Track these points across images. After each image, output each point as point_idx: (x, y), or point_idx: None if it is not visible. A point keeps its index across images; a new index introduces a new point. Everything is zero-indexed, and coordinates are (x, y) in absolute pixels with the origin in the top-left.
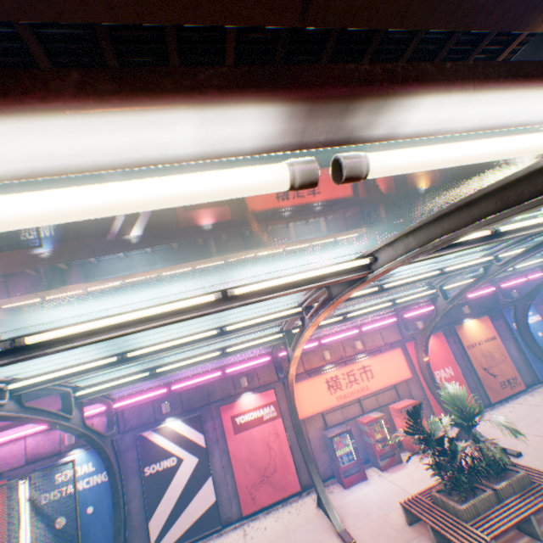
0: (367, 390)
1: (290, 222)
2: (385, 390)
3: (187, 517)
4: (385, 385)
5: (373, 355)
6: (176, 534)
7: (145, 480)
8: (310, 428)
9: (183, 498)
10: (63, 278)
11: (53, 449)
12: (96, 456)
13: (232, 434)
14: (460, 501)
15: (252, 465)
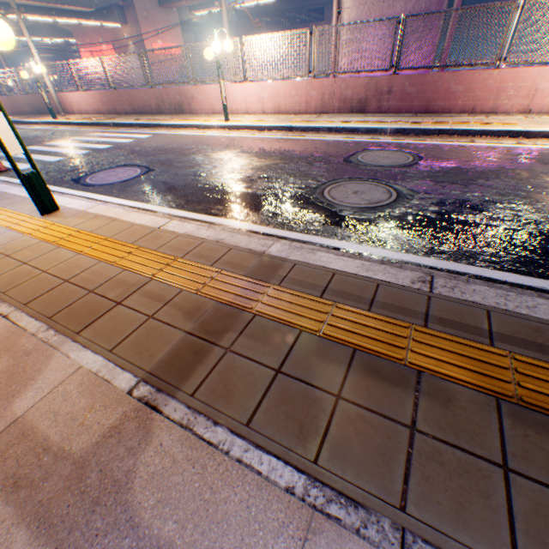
0: None
1: None
2: None
3: None
4: None
5: None
6: None
7: None
8: None
9: None
10: (213, 2)
11: None
12: None
13: None
14: None
15: None
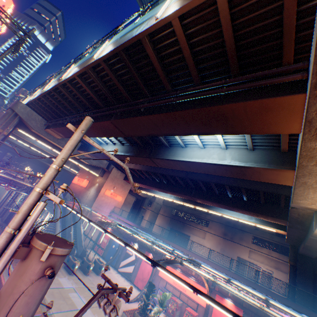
0: (185, 291)
1: (211, 205)
2: (193, 301)
3: (126, 268)
4: (192, 297)
5: (196, 282)
6: (123, 270)
7: (126, 252)
8: (161, 281)
9: (128, 264)
10: (151, 190)
11: (120, 230)
12: (123, 238)
13: (144, 260)
14: (138, 313)
15: (142, 273)
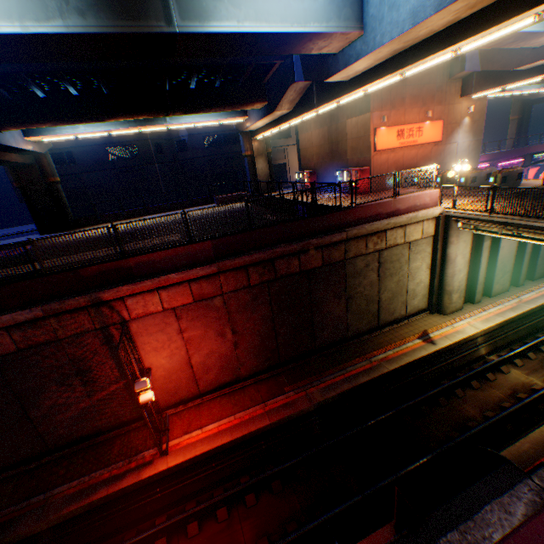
0: None
1: None
2: None
3: None
4: None
5: None
6: None
7: None
8: None
9: None
10: None
11: None
12: None
13: None
14: None
15: None
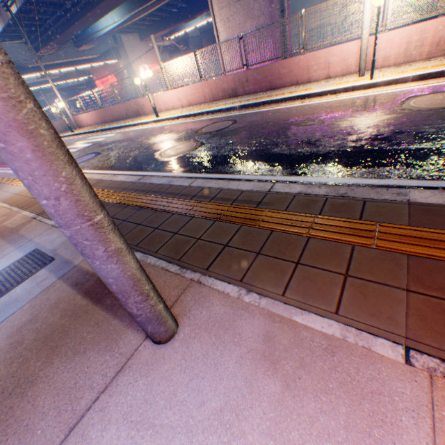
0: None
1: None
2: None
3: None
4: None
5: None
6: None
7: None
8: None
9: None
10: (176, 29)
11: None
12: None
13: None
14: None
15: None
